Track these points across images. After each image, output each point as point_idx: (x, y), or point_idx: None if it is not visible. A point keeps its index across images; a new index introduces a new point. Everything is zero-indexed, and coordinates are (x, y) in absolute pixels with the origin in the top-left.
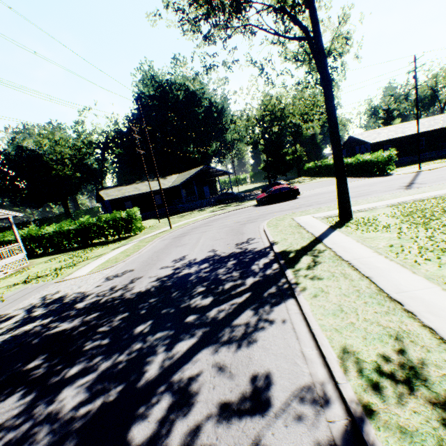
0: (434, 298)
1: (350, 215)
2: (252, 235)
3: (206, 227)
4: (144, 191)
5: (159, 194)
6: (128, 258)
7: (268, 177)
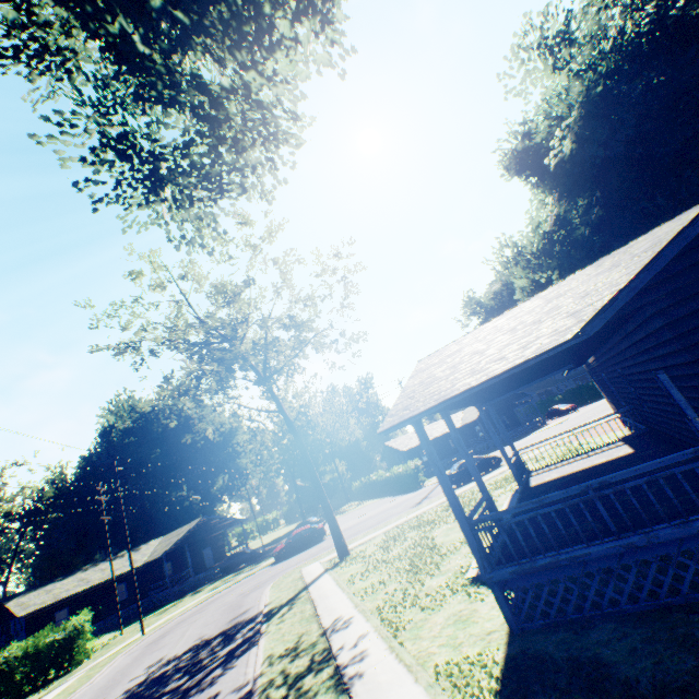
0: (338, 604)
1: (346, 551)
2: (251, 604)
3: (199, 613)
4: (98, 580)
5: (124, 580)
6: (74, 693)
7: (302, 512)
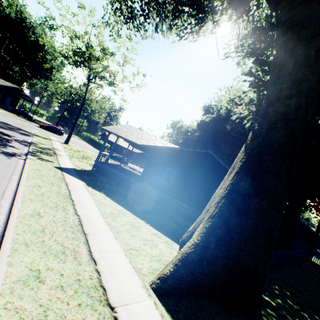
0: (60, 148)
1: (68, 143)
2: (28, 129)
3: (3, 116)
4: None
5: None
6: None
7: (58, 122)
